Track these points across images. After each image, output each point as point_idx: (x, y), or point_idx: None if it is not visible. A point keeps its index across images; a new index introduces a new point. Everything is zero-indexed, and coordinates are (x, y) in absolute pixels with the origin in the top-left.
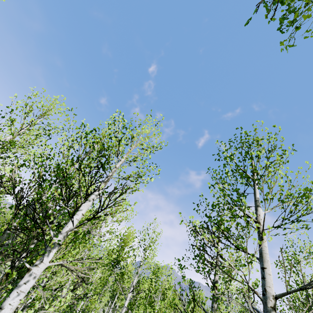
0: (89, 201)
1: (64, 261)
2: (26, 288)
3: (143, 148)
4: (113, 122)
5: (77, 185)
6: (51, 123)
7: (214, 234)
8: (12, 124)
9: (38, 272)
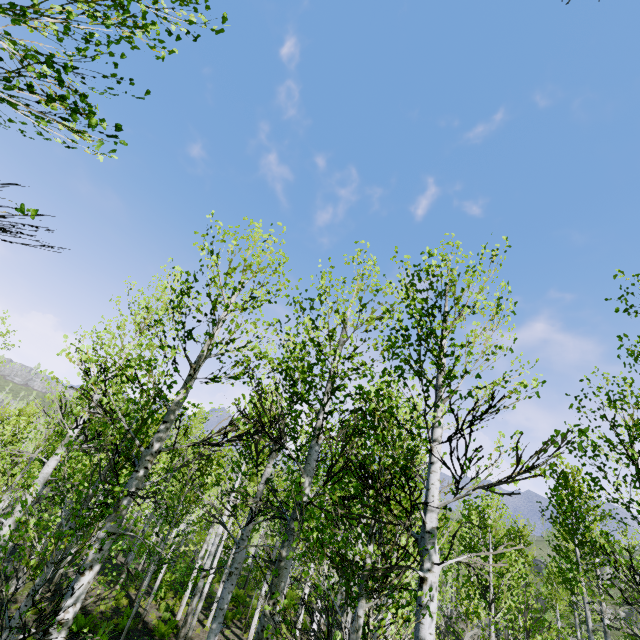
0: (438, 442)
1: (461, 556)
2: (435, 607)
3: (473, 313)
4: (428, 278)
5: (407, 417)
6: (280, 290)
7: (639, 455)
8: (226, 310)
9: (436, 579)
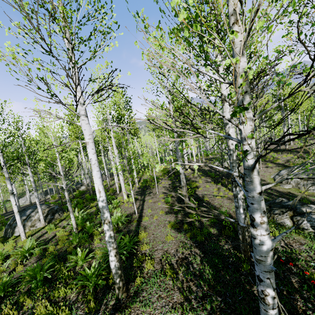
0: None
1: None
2: None
3: None
4: None
5: None
6: None
7: None
8: None
9: None
